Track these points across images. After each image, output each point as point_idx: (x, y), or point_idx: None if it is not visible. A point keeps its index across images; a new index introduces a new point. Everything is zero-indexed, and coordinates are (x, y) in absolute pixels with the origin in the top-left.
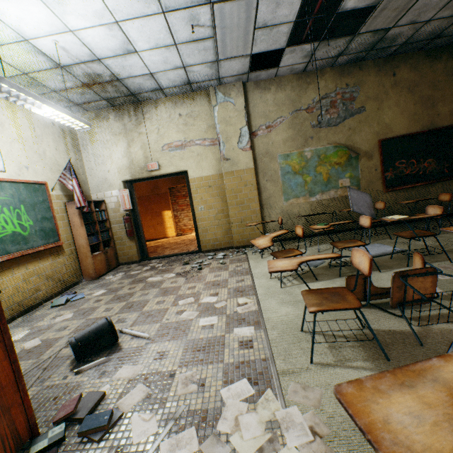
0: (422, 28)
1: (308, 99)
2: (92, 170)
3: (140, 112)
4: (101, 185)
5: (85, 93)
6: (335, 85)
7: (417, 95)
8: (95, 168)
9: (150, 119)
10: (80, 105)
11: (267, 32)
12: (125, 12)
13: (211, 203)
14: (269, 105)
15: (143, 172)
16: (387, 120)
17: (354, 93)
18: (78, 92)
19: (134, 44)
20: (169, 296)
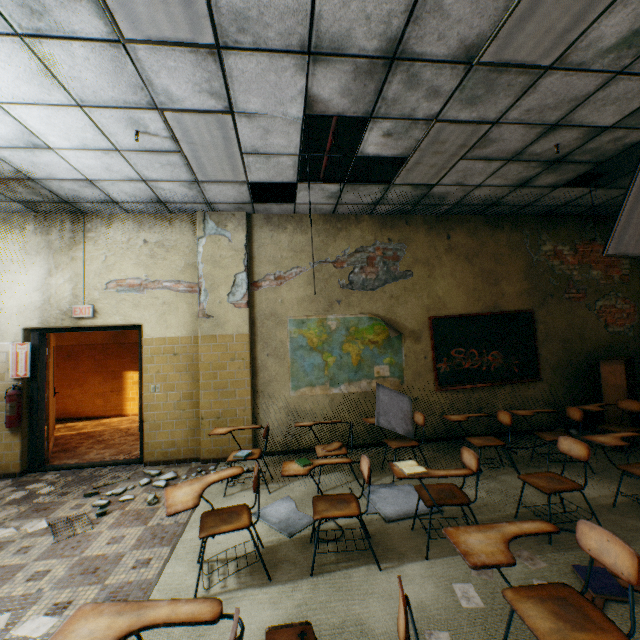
0: (474, 192)
1: (338, 249)
2: None
3: (81, 227)
4: None
5: None
6: (375, 237)
7: (478, 267)
8: None
9: (95, 240)
10: None
11: (262, 160)
12: (8, 92)
13: (174, 381)
14: (282, 248)
15: (65, 318)
16: (440, 292)
17: (399, 251)
18: None
19: (43, 137)
20: None
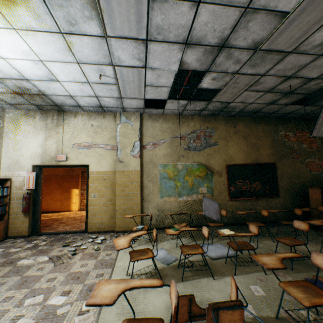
0: (249, 106)
1: (183, 131)
2: (8, 152)
3: (62, 117)
4: (12, 165)
5: (17, 98)
6: (200, 126)
7: (249, 141)
8: (11, 152)
9: (68, 124)
10: (12, 104)
11: (154, 88)
12: (48, 56)
13: (103, 192)
14: (156, 130)
15: (52, 160)
16: (231, 153)
17: (212, 133)
18: (10, 96)
19: (57, 76)
20: (23, 289)
